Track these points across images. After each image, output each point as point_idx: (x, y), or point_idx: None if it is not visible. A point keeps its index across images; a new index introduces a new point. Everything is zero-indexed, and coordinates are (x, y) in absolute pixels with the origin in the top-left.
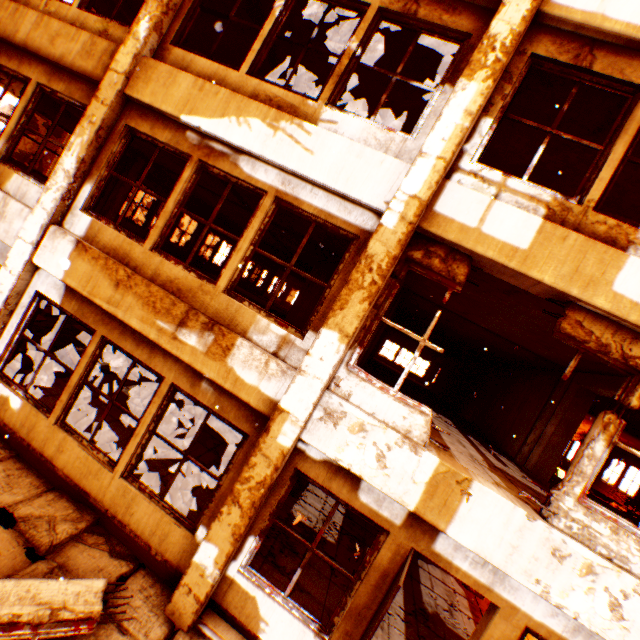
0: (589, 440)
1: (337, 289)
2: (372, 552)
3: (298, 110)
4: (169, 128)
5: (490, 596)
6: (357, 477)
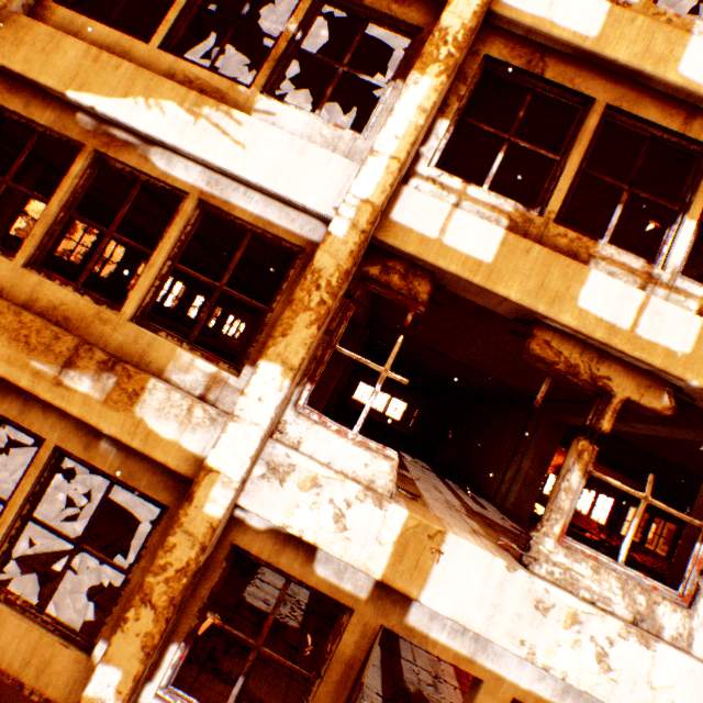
0: (565, 471)
1: (281, 313)
2: (334, 639)
3: (227, 96)
4: (52, 107)
5: (473, 669)
6: (312, 545)
